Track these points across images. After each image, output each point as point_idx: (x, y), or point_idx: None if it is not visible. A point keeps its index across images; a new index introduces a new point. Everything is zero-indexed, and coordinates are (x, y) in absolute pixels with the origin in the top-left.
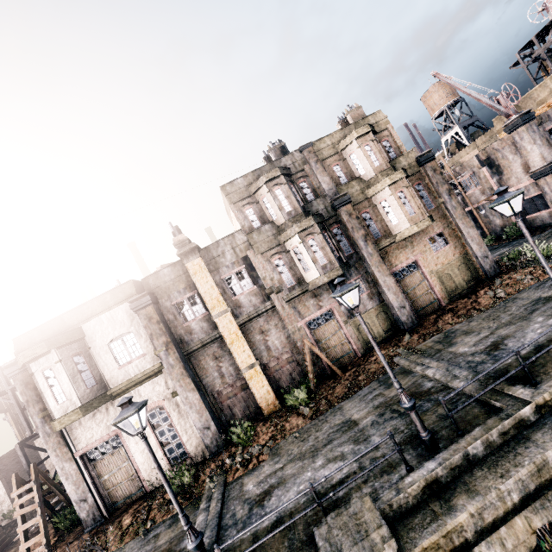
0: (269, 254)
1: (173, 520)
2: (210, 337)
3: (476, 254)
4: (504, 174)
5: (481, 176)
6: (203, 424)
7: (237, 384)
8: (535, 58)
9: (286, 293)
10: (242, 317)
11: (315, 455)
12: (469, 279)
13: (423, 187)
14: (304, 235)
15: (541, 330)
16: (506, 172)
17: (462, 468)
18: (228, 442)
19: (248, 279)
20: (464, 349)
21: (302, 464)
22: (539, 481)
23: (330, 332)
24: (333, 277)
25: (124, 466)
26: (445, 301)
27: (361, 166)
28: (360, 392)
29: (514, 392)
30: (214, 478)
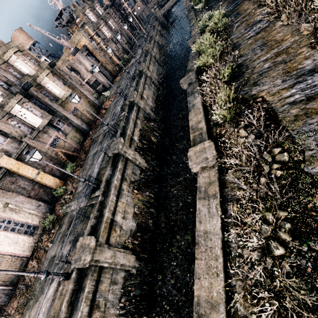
0: (5, 120)
1: (60, 227)
2: (1, 173)
3: (92, 100)
4: (81, 73)
5: (73, 76)
6: (36, 206)
7: (35, 187)
8: (63, 25)
9: (30, 136)
10: (14, 155)
11: (93, 164)
12: (95, 109)
13: (59, 77)
14: (20, 103)
15: (119, 106)
16: (81, 73)
17: (124, 129)
18: (54, 205)
19: (0, 136)
20: (108, 121)
21: (91, 168)
22: (134, 122)
23: (62, 145)
24: (49, 119)
25: (2, 261)
26: (93, 119)
27: (25, 68)
28: (90, 150)
29: (122, 114)
30: (63, 207)
